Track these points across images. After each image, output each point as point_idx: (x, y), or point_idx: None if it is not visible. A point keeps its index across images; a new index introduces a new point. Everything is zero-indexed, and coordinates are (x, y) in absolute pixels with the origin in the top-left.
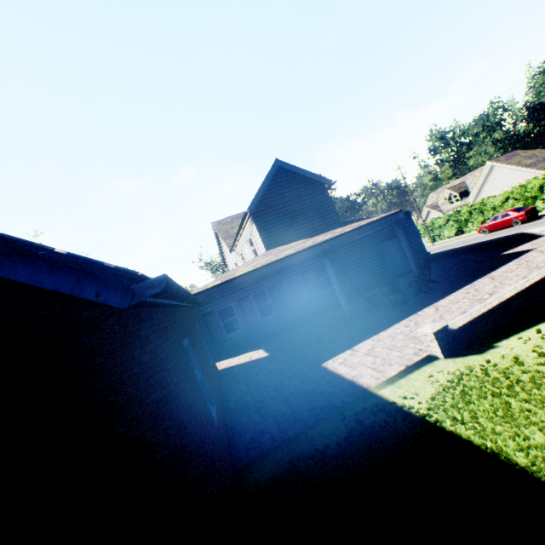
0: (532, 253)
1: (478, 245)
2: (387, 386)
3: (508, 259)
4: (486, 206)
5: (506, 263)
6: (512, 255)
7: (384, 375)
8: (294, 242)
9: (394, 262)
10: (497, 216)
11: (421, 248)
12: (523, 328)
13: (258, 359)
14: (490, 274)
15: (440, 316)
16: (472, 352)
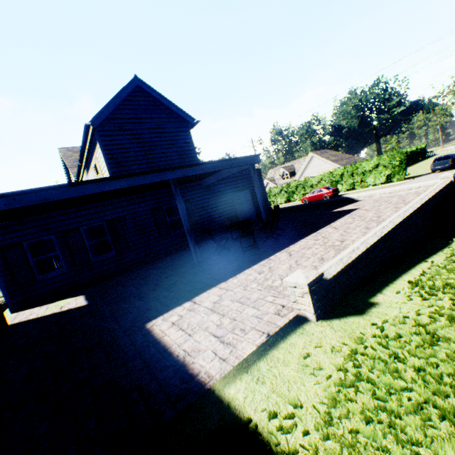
0: (360, 211)
1: (311, 204)
2: (239, 375)
3: (341, 214)
4: (307, 183)
5: (341, 217)
6: (342, 211)
7: (236, 354)
8: None
9: (244, 212)
10: (315, 191)
11: (266, 203)
12: (388, 279)
13: (69, 311)
14: (331, 225)
15: (297, 262)
16: (350, 312)
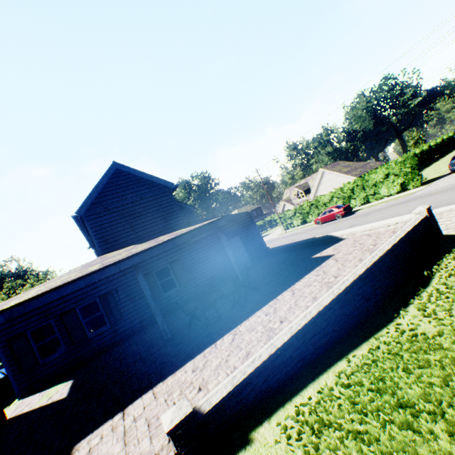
0: (331, 260)
1: (301, 244)
2: None
3: (314, 265)
4: (320, 202)
5: (310, 271)
6: (318, 260)
7: None
8: (134, 244)
9: (238, 258)
10: (326, 211)
11: (261, 243)
12: (294, 390)
13: (50, 406)
14: (294, 286)
15: (228, 355)
16: None
